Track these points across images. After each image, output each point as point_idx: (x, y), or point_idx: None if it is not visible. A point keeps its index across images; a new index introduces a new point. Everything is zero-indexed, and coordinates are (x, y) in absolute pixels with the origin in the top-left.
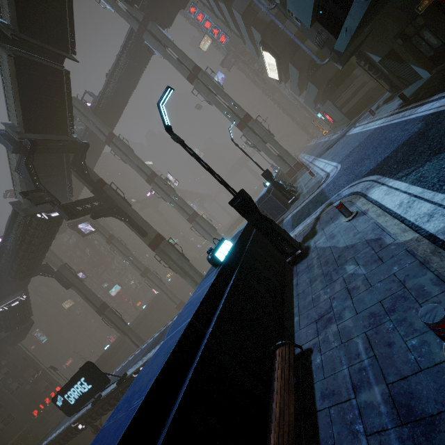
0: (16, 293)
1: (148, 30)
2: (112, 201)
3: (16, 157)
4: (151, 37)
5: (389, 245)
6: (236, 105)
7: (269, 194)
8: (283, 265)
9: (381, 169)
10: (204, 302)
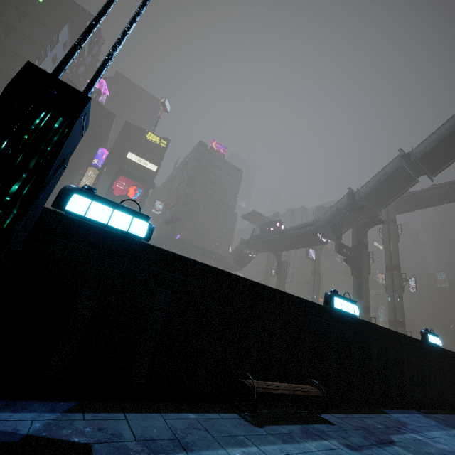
0: (254, 250)
1: None
2: (361, 261)
3: (342, 203)
4: None
5: None
6: None
7: None
8: None
9: None
10: None
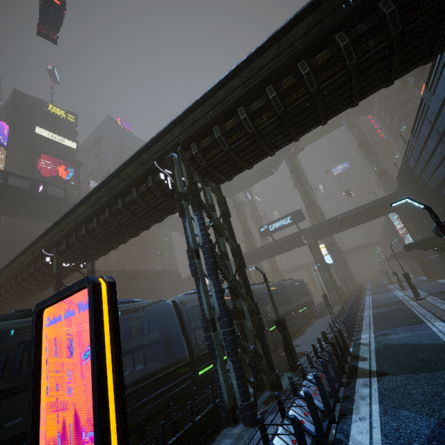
0: None
1: (348, 117)
2: (300, 177)
3: None
4: (347, 121)
5: None
6: (382, 164)
7: None
8: None
9: None
10: None
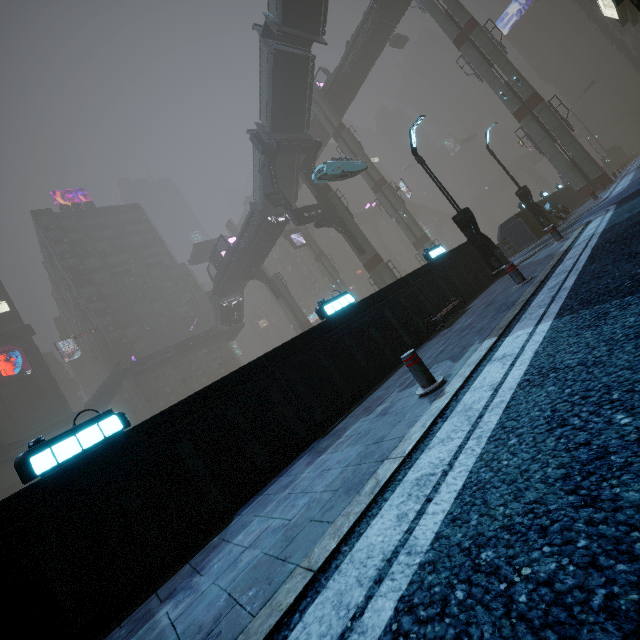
0: (235, 293)
1: None
2: (335, 211)
3: (260, 158)
4: None
5: (552, 255)
6: (521, 80)
7: (518, 218)
8: (489, 279)
9: (625, 198)
10: (414, 272)
